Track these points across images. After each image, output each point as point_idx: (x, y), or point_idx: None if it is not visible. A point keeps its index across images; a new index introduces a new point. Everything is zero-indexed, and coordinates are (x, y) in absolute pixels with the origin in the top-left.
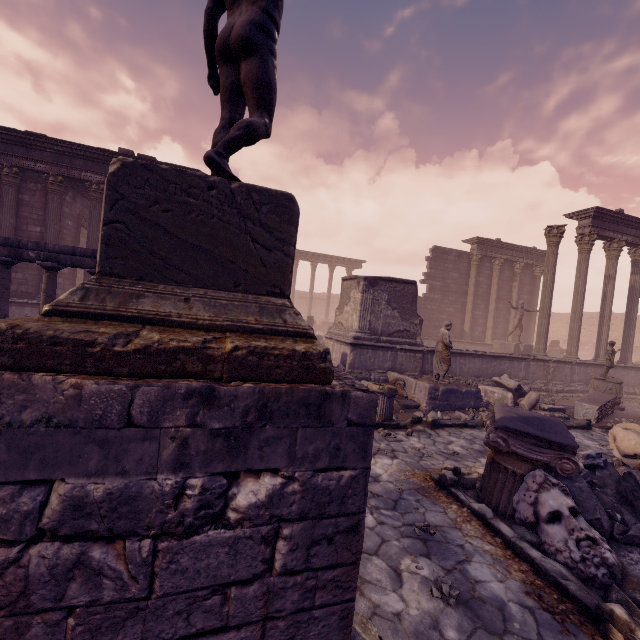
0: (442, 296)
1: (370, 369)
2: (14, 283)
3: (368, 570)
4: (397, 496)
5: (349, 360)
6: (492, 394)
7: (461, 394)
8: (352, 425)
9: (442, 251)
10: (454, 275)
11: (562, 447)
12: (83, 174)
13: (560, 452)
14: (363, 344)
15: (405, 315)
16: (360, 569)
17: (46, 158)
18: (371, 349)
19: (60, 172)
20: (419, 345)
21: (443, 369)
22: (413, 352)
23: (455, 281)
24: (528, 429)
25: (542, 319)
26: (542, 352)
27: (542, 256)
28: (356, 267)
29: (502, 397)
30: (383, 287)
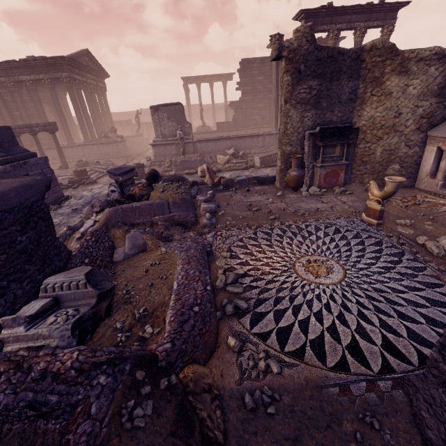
0: (253, 97)
1: (165, 156)
2: (23, 142)
3: (64, 208)
4: (99, 197)
5: (153, 153)
6: (220, 159)
7: (191, 162)
8: (4, 173)
9: (248, 62)
10: (260, 78)
11: (116, 175)
12: (20, 78)
13: (117, 176)
14: (157, 144)
15: (180, 123)
16: (63, 208)
17: (1, 74)
18: (163, 146)
19: (10, 80)
20: (190, 139)
21: (181, 151)
22: (187, 143)
23: (261, 83)
24: (111, 171)
25: (273, 107)
26: (274, 129)
27: None
28: (228, 80)
29: (222, 160)
30: (163, 110)
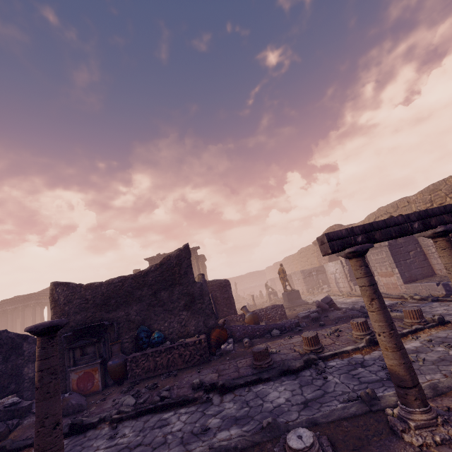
0: None
1: None
2: None
3: None
4: None
5: None
6: None
7: None
8: None
9: None
10: None
11: None
12: (6, 308)
13: None
14: None
15: None
16: None
17: None
18: None
19: None
20: None
21: None
22: None
23: None
24: None
25: None
26: None
27: (198, 257)
28: None
29: None
30: None
